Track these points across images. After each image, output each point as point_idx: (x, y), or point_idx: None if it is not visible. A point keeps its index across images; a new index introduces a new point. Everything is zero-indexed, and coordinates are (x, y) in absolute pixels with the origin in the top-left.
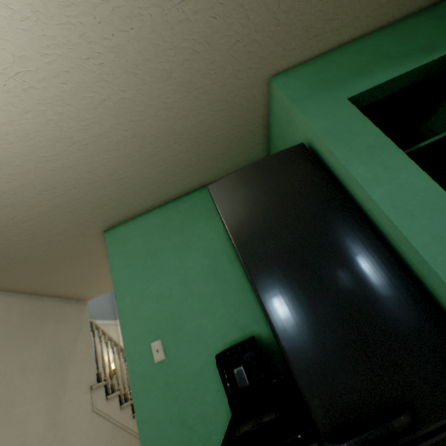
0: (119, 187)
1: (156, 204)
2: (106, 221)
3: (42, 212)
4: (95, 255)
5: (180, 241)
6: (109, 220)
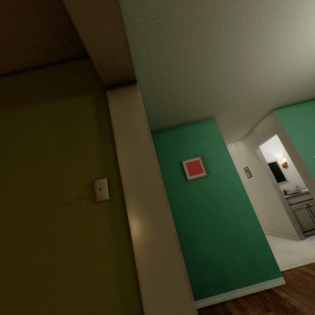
0: (311, 88)
1: (300, 101)
2: (280, 105)
3: (284, 92)
4: (248, 122)
5: (314, 119)
6: (282, 104)
